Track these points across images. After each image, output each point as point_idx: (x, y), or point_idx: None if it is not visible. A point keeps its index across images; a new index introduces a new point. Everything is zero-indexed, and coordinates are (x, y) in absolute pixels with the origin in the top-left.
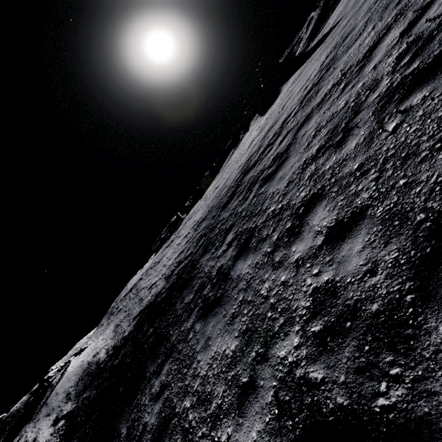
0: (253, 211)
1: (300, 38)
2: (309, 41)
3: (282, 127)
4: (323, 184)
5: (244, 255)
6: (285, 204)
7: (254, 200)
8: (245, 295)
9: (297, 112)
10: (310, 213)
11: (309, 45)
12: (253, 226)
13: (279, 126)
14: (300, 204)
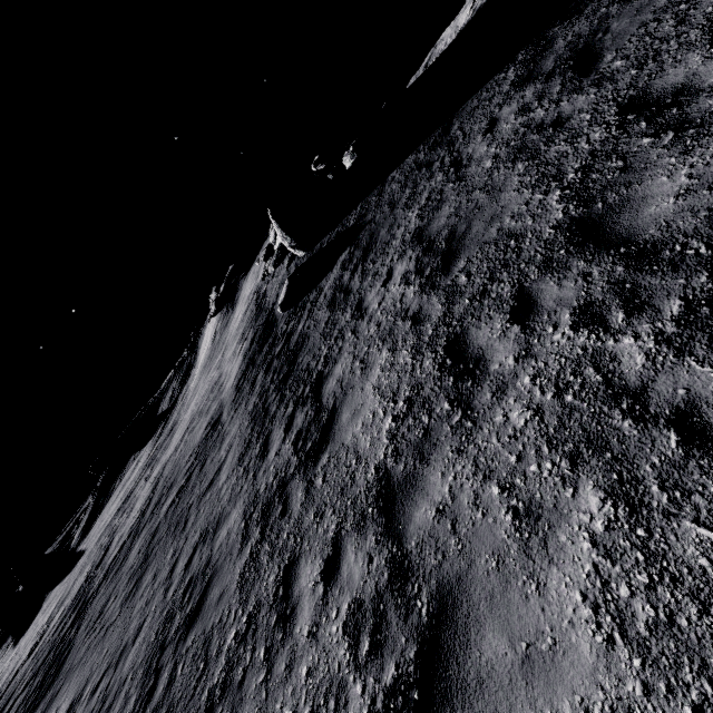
0: None
1: (81, 518)
2: (82, 535)
3: (13, 678)
4: None
5: None
6: None
7: None
8: None
9: (25, 663)
10: None
11: (80, 544)
12: None
13: (13, 677)
14: None
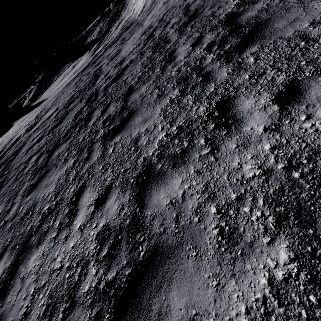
0: (2, 175)
1: (25, 96)
2: (31, 101)
3: (17, 141)
4: (35, 152)
5: (0, 190)
6: (21, 163)
7: (2, 172)
8: (4, 196)
9: (25, 134)
10: (31, 160)
11: (32, 103)
12: (3, 179)
13: (14, 141)
14: (27, 160)
